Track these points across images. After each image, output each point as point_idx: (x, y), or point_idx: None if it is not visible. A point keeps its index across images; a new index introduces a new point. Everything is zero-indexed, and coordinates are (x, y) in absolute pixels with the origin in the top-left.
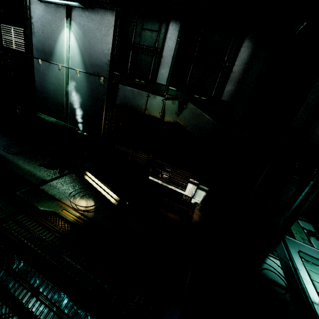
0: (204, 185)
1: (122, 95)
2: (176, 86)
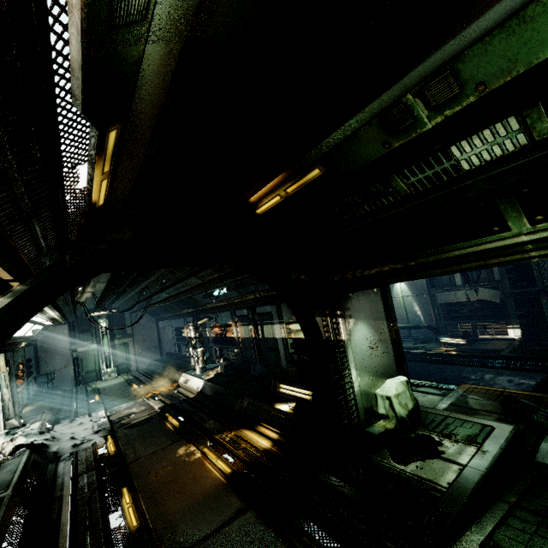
0: (516, 325)
1: (440, 298)
2: (468, 283)
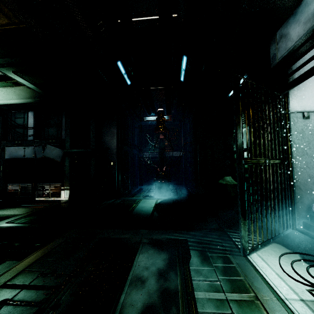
0: (67, 186)
1: (9, 153)
2: (39, 139)
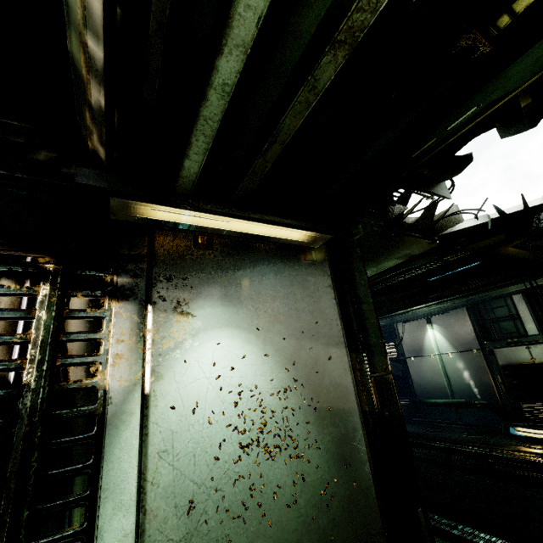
0: None
1: (502, 356)
2: None
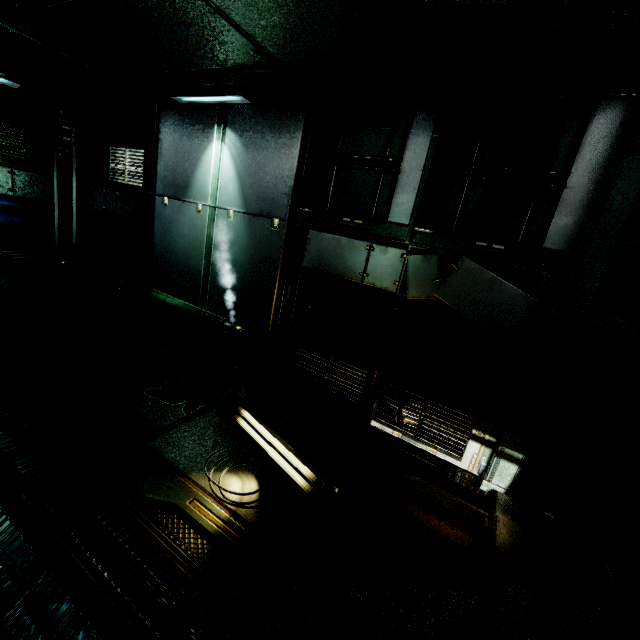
0: (514, 448)
1: (316, 251)
2: (431, 227)
